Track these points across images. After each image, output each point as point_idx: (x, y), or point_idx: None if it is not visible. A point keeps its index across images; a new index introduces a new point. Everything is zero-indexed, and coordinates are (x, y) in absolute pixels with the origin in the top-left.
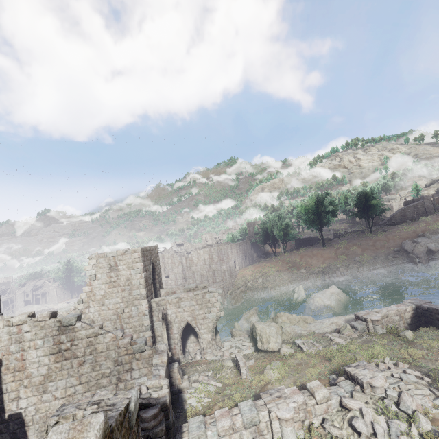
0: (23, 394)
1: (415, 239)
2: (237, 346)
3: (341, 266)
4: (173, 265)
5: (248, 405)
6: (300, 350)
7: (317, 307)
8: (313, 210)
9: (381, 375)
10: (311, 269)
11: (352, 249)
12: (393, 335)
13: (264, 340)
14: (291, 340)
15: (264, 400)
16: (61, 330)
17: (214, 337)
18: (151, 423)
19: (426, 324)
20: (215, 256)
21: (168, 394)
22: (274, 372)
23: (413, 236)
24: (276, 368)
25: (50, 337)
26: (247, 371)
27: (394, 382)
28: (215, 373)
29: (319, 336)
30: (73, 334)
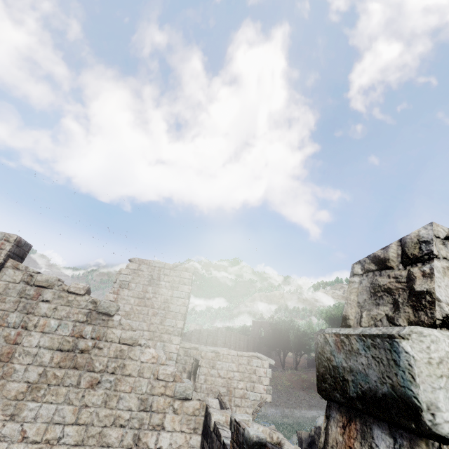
0: None
1: None
2: None
3: None
4: None
5: None
6: None
7: None
8: (340, 322)
9: None
10: None
11: None
12: None
13: None
14: None
15: None
16: (91, 316)
17: None
18: None
19: None
20: (221, 342)
21: None
22: None
23: None
24: None
25: (71, 321)
26: None
27: None
28: None
29: None
30: (103, 329)
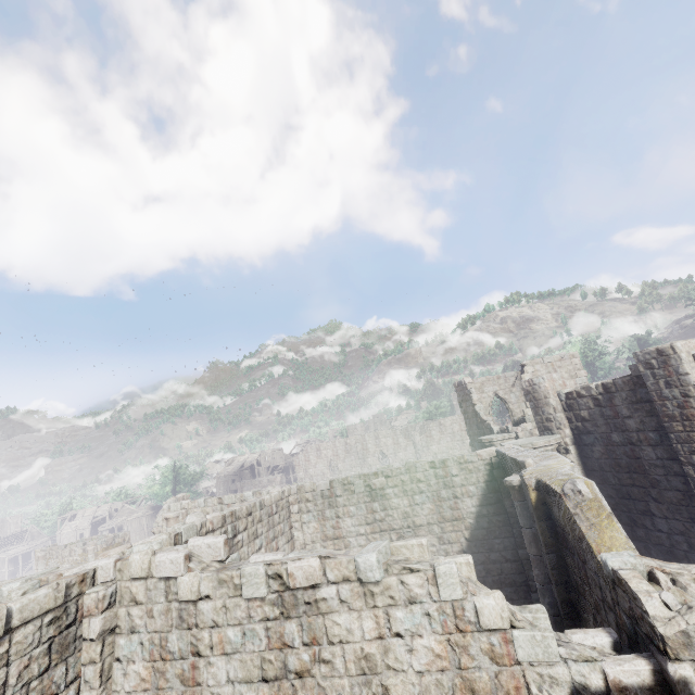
0: None
1: None
2: None
3: None
4: (396, 446)
5: None
6: None
7: None
8: (583, 360)
9: None
10: None
11: None
12: None
13: None
14: None
15: None
16: None
17: None
18: None
19: None
20: None
21: None
22: None
23: None
24: None
25: None
26: None
27: None
28: None
29: None
30: None
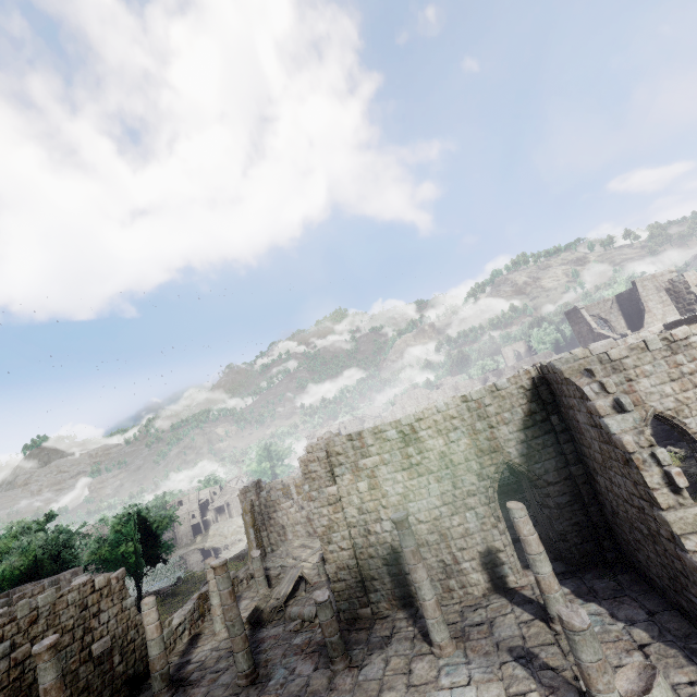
0: None
1: None
2: None
3: None
4: None
5: None
6: None
7: None
8: None
9: None
10: None
11: None
12: None
13: None
14: None
15: None
16: None
17: None
18: None
19: None
20: None
21: None
22: None
23: None
24: None
25: None
26: None
27: None
28: None
29: None
30: None
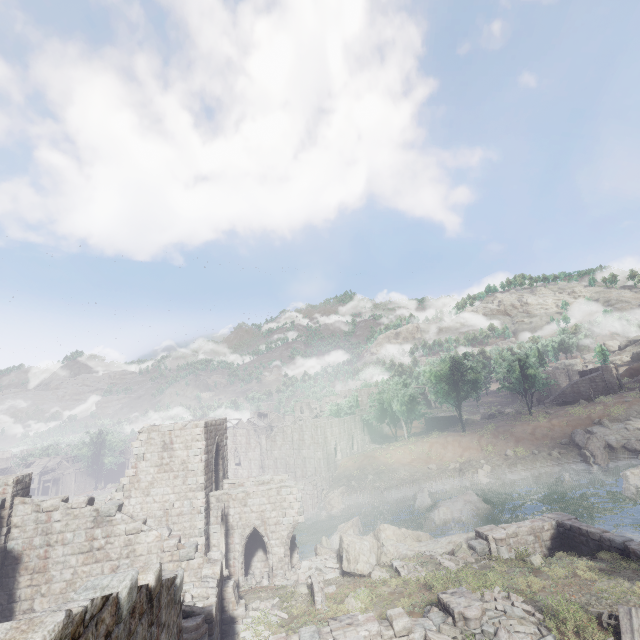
0: (38, 604)
1: (589, 427)
2: (318, 567)
3: (487, 462)
4: (247, 446)
5: (311, 631)
6: (398, 575)
7: (443, 522)
8: (447, 378)
9: (478, 604)
10: (444, 464)
11: (503, 437)
12: (519, 561)
13: (351, 558)
14: (389, 562)
15: (331, 627)
16: (97, 521)
17: (288, 553)
18: (192, 634)
19: (572, 550)
20: (308, 437)
21: (215, 603)
22: (357, 600)
23: (587, 424)
24: (360, 596)
25: (83, 529)
26: (323, 598)
27: (495, 616)
28: (283, 601)
29: (426, 558)
30: (110, 528)
